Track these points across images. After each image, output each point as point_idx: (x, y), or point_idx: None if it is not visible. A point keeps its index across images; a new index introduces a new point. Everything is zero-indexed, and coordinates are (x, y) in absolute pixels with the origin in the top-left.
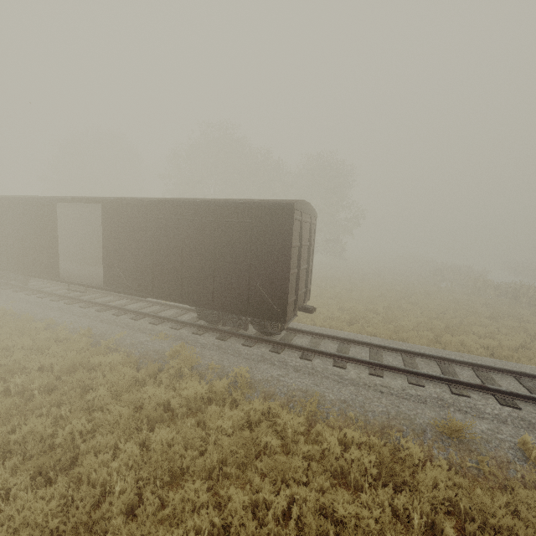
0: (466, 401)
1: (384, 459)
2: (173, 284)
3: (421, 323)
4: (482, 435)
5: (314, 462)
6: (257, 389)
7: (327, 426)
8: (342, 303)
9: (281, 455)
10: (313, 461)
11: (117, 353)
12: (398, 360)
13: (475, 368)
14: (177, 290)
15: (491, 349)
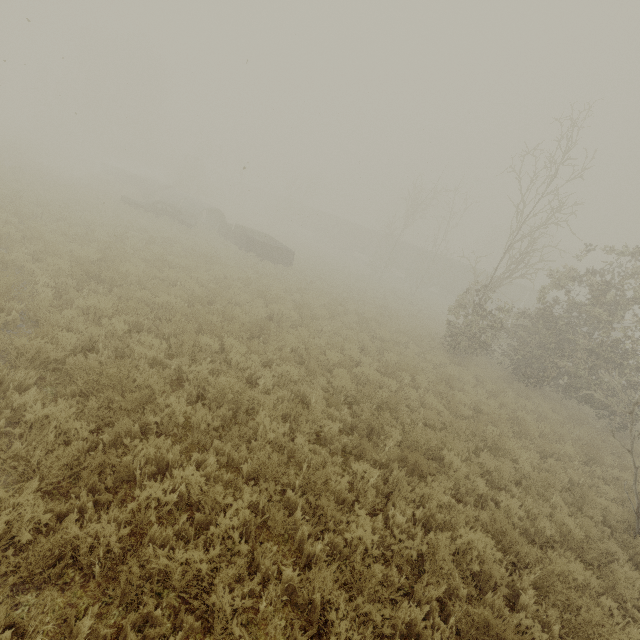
0: None
1: None
2: None
3: None
4: None
5: None
6: None
7: None
8: None
9: None
10: None
11: None
12: None
13: None
14: None
15: None
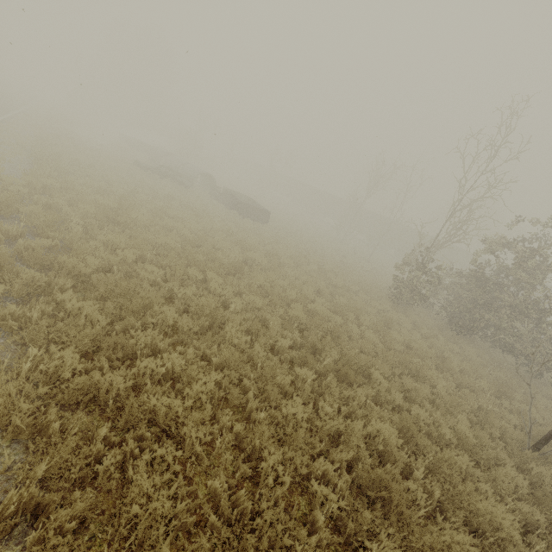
0: None
1: None
2: None
3: None
4: None
5: None
6: None
7: None
8: None
9: None
10: None
11: None
12: None
13: None
14: None
15: None
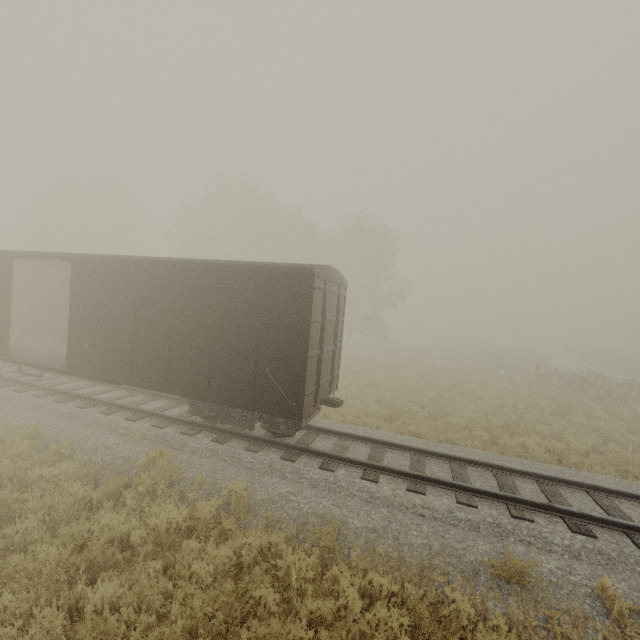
0: (529, 527)
1: (421, 621)
2: (158, 367)
3: (475, 420)
4: (551, 578)
5: (323, 629)
6: (257, 514)
7: (347, 568)
8: (381, 393)
9: (281, 615)
10: (324, 624)
11: (68, 463)
12: (445, 470)
13: (539, 481)
14: (164, 375)
15: (557, 453)
